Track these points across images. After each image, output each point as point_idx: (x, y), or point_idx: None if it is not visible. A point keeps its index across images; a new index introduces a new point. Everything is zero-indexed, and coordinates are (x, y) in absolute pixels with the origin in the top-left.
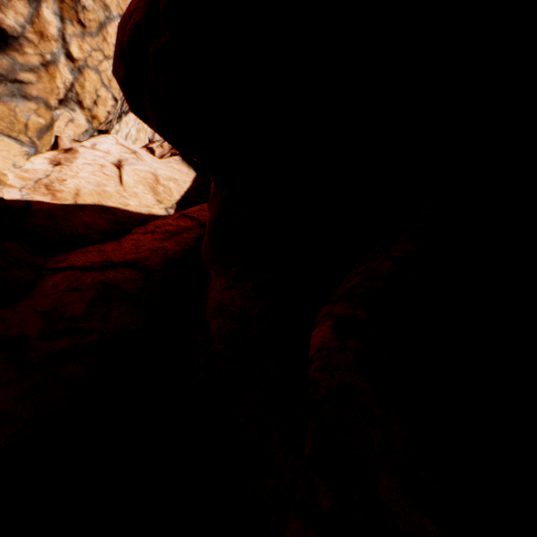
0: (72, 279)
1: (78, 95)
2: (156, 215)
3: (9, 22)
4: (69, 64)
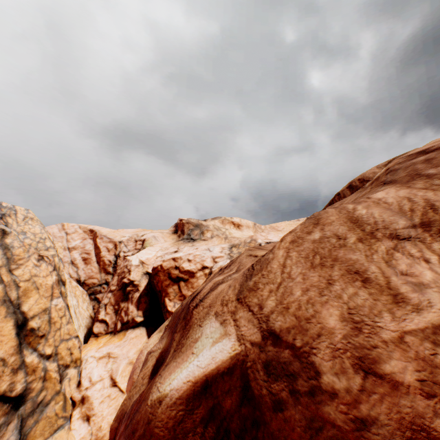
0: None
1: (63, 364)
2: None
3: (19, 388)
4: (50, 360)
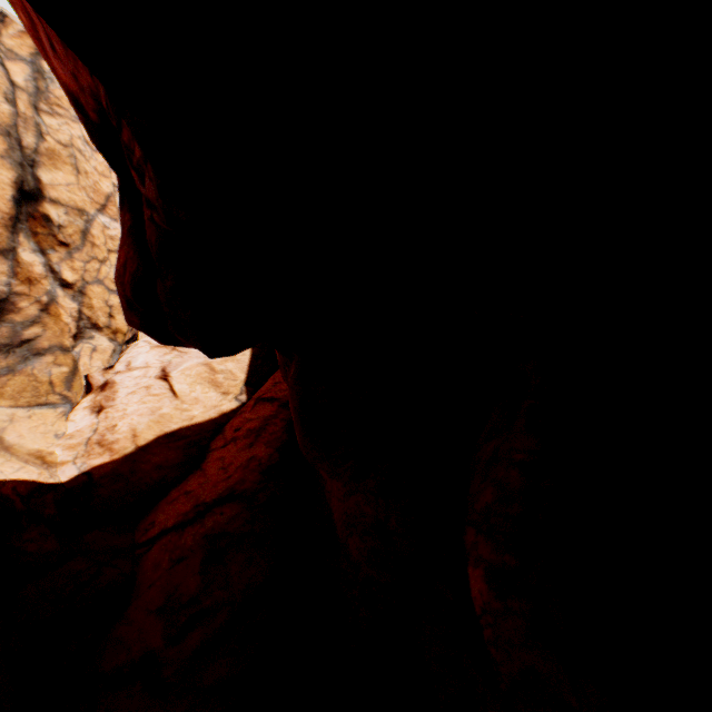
0: (171, 548)
1: (90, 318)
2: (228, 411)
3: None
4: (68, 292)
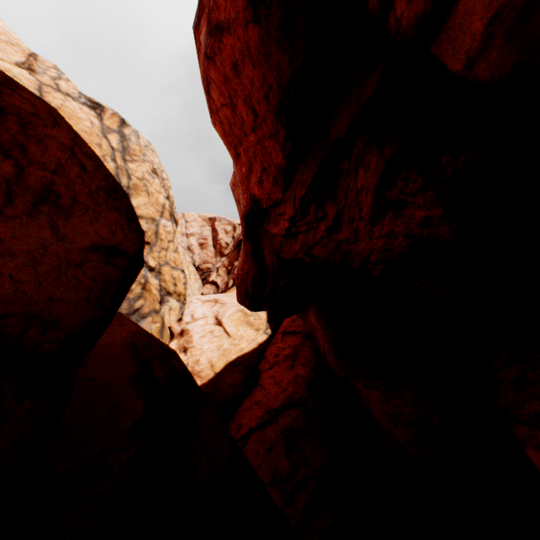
0: (261, 441)
1: (165, 289)
2: (262, 342)
3: None
4: (153, 274)
